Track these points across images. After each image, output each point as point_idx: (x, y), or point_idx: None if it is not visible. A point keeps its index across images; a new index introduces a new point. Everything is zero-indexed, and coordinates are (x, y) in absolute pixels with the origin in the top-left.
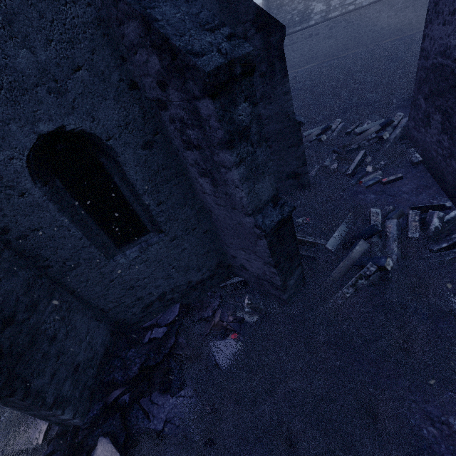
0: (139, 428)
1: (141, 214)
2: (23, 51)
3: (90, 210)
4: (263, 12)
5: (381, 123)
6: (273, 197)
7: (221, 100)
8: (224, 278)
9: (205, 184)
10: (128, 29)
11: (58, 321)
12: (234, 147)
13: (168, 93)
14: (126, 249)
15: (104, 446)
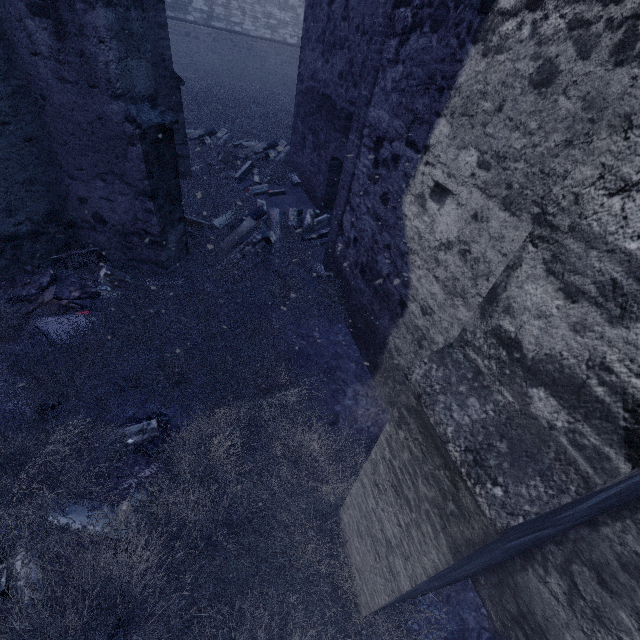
0: None
1: None
2: None
3: None
4: None
5: (268, 144)
6: (150, 98)
7: None
8: (61, 247)
9: (40, 34)
10: None
11: None
12: None
13: None
14: None
15: None
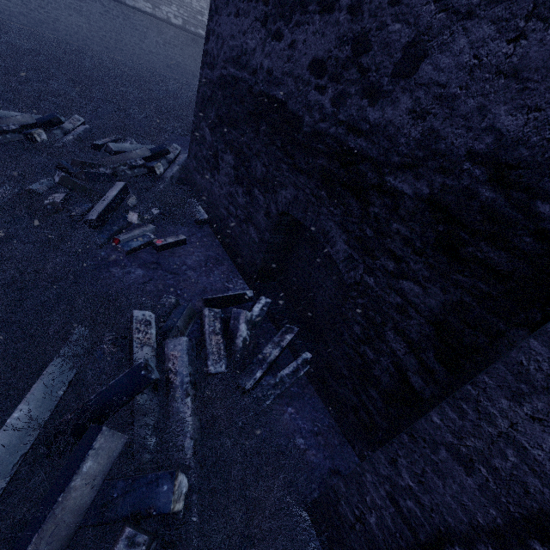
0: None
1: None
2: None
3: None
4: None
5: (152, 149)
6: None
7: None
8: None
9: None
10: None
11: None
12: None
13: None
14: None
15: None
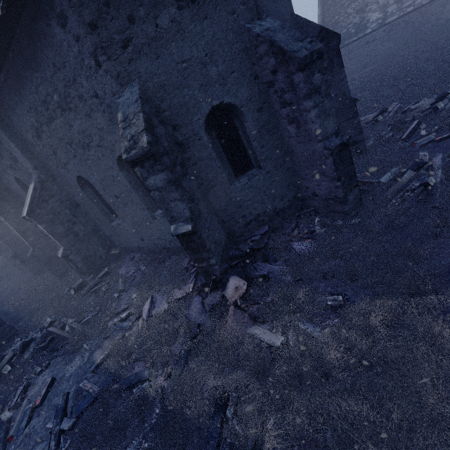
0: (252, 275)
1: (250, 155)
2: (213, 67)
3: (226, 151)
4: (325, 29)
5: (436, 97)
6: (335, 132)
7: (306, 73)
8: (299, 210)
9: (291, 130)
10: (260, 49)
11: (207, 213)
12: (312, 98)
13: (277, 76)
14: (240, 178)
15: (234, 279)
